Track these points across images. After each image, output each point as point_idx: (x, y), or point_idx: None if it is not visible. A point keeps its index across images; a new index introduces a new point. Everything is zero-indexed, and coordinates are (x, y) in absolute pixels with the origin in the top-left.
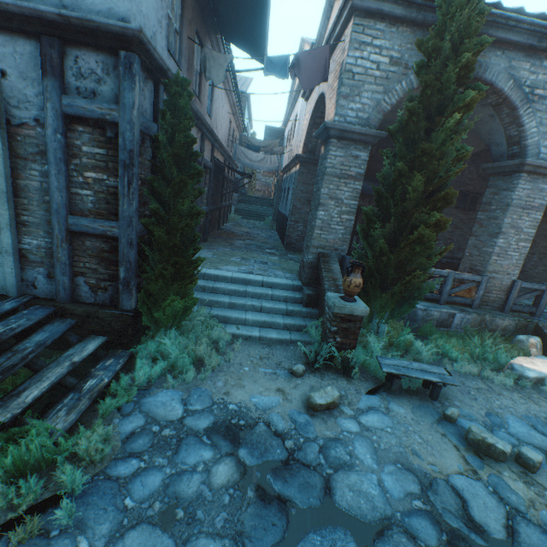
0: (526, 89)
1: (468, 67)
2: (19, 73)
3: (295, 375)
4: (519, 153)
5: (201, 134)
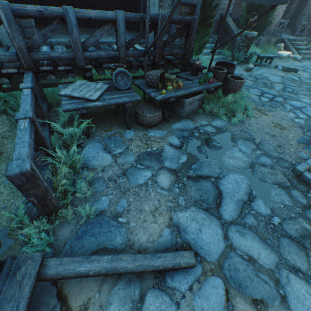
0: None
1: None
2: None
3: None
4: None
5: None
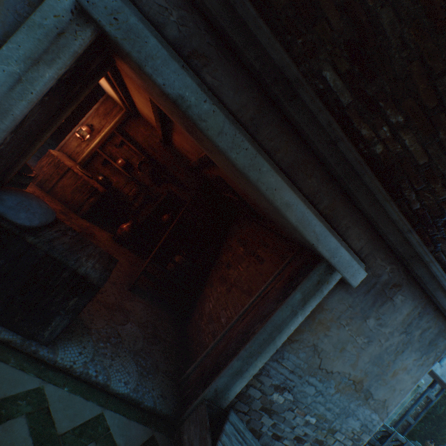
0: None
1: None
2: (425, 382)
3: None
4: None
5: None
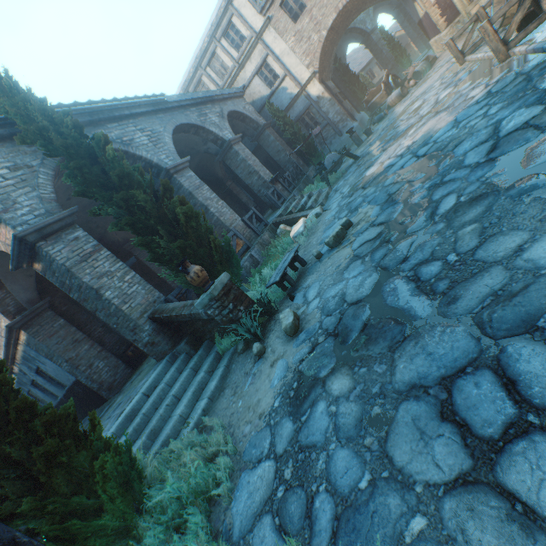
0: (118, 141)
1: (77, 126)
2: None
3: (262, 353)
4: (159, 170)
5: None
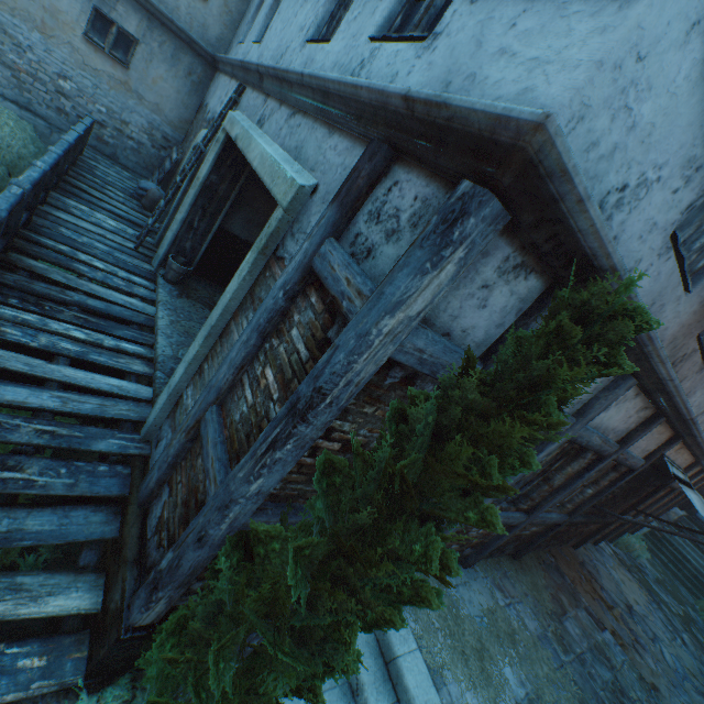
0: None
1: None
2: (326, 192)
3: None
4: None
5: (652, 411)
